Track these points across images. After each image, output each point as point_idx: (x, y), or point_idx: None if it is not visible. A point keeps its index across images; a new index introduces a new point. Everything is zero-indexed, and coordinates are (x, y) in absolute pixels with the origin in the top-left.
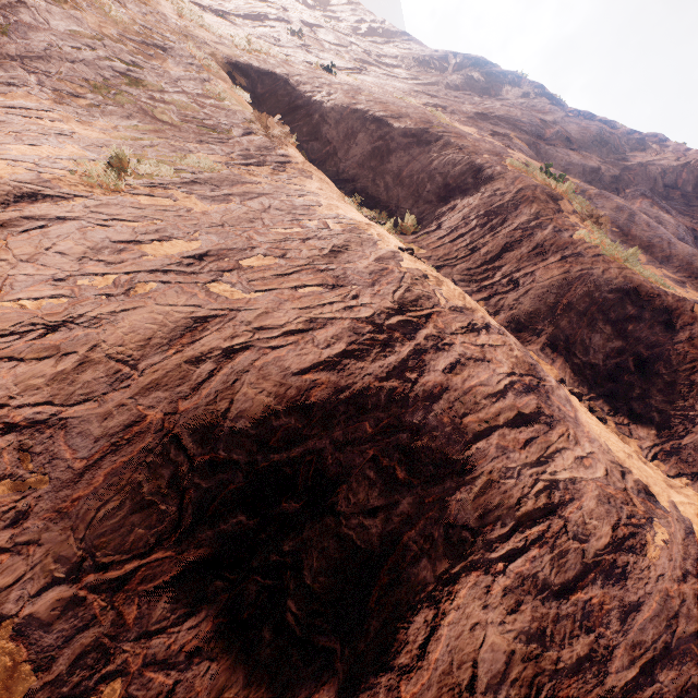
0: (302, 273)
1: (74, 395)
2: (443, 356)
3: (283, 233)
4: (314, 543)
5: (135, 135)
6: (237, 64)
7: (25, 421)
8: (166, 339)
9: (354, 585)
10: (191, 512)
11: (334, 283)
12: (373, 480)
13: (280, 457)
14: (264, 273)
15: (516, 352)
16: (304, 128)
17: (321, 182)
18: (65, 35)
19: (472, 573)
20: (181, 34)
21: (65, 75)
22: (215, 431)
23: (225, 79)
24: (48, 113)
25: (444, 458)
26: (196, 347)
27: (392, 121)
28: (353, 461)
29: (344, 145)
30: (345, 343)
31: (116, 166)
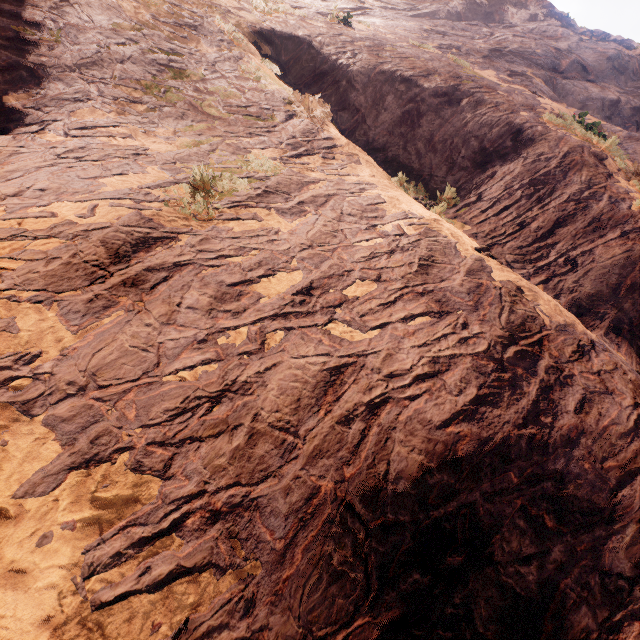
0: (404, 299)
1: (255, 472)
2: (569, 392)
3: (367, 248)
4: (479, 593)
5: (194, 139)
6: (261, 32)
7: (225, 506)
8: (313, 399)
9: (522, 632)
10: (375, 576)
11: (438, 309)
12: (523, 529)
13: (438, 513)
14: (370, 303)
15: (628, 375)
16: (332, 96)
17: (369, 166)
18: (109, 31)
19: (635, 622)
20: (206, 5)
21: (119, 79)
22: (380, 495)
23: (254, 52)
24: (117, 129)
25: (591, 506)
26: (341, 404)
27: (421, 81)
28: (503, 512)
29: (372, 111)
30: (474, 386)
31: (197, 187)
